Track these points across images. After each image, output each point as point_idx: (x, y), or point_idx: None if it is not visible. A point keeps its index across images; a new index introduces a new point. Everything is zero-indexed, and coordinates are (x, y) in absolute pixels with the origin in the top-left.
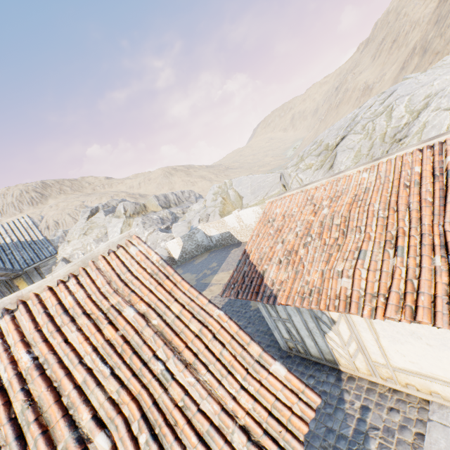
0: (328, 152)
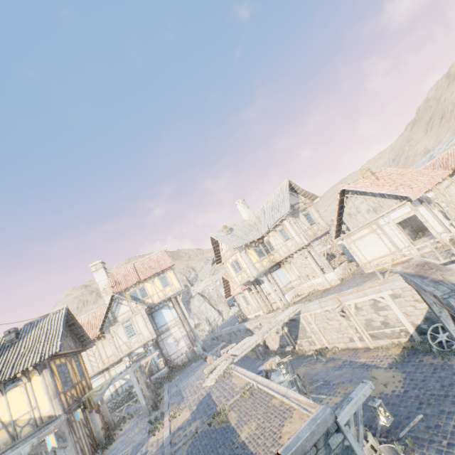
0: None
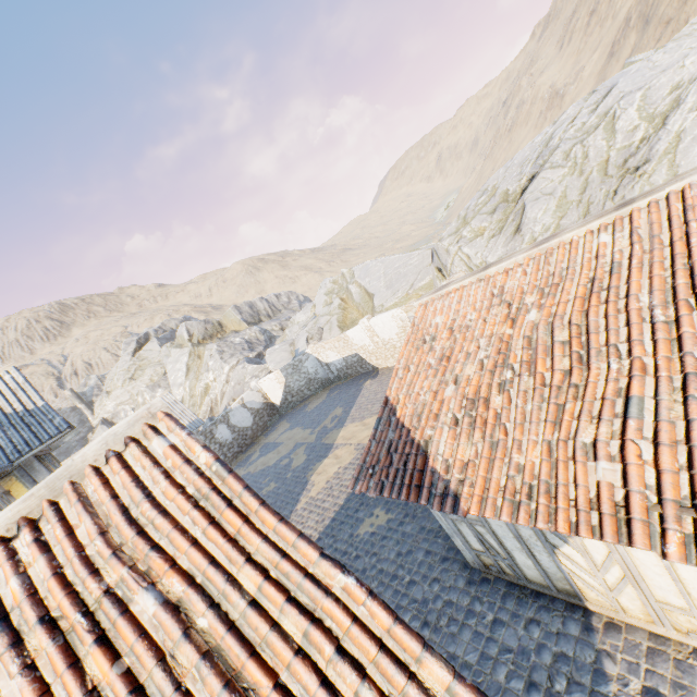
0: (509, 204)
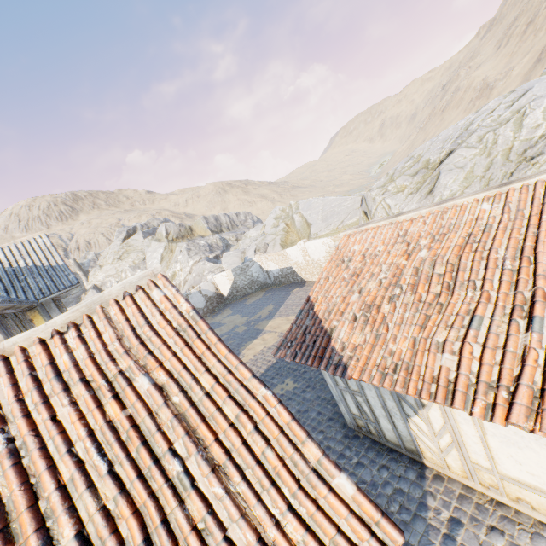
0: (428, 171)
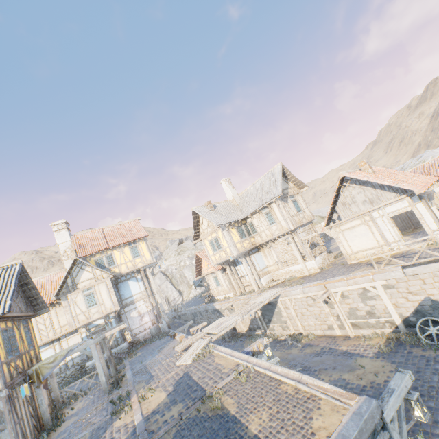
0: None
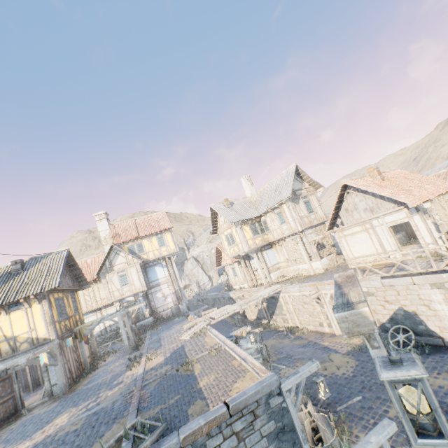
0: None
